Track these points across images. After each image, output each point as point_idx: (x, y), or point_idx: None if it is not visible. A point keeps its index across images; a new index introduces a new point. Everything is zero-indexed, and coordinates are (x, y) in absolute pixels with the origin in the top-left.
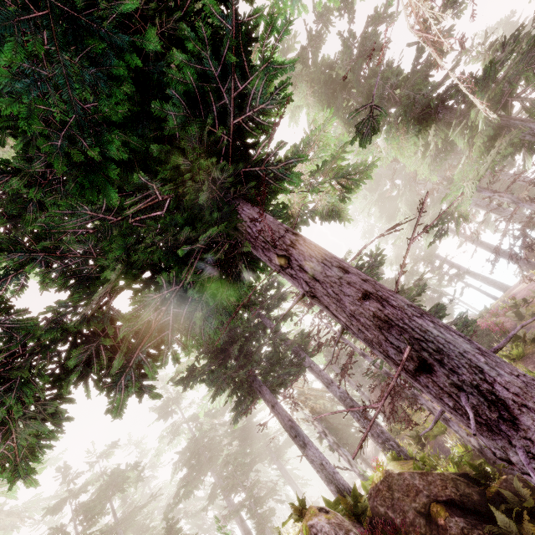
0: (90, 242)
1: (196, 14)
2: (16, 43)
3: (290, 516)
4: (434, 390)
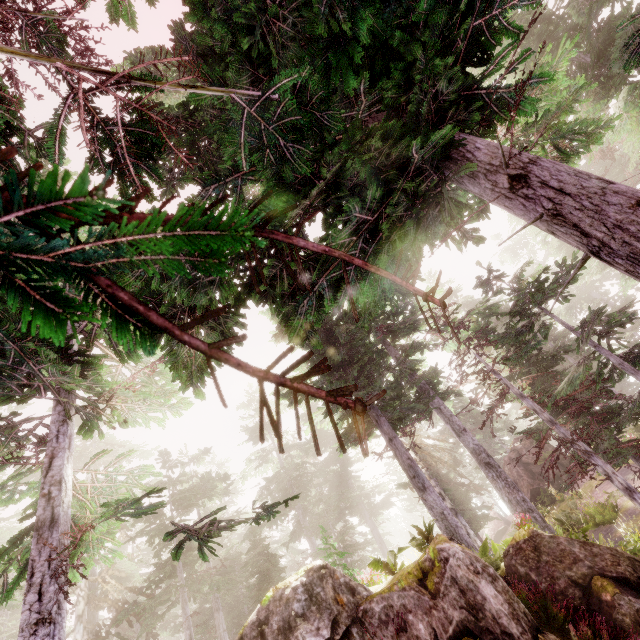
0: (309, 141)
1: None
2: None
3: (412, 539)
4: None
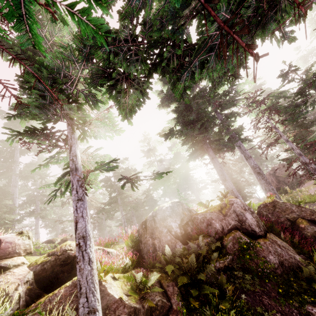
0: None
1: None
2: None
3: (217, 196)
4: None
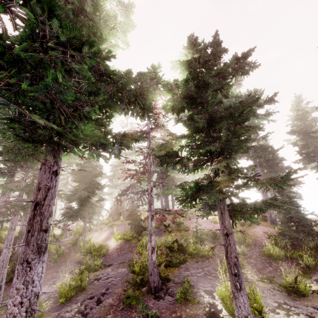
0: None
1: None
2: None
3: None
4: None
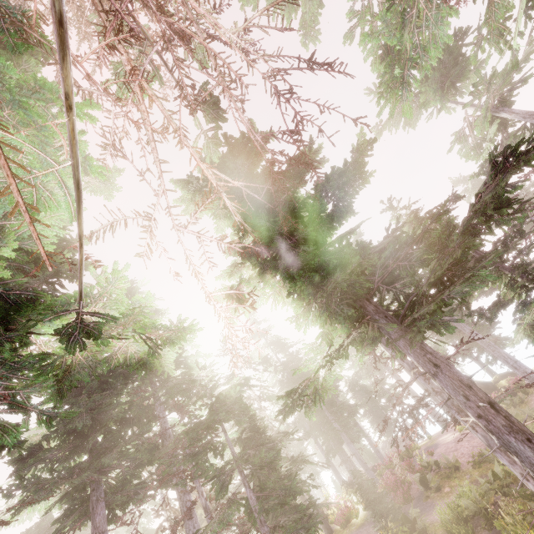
0: None
1: None
2: None
3: None
4: None
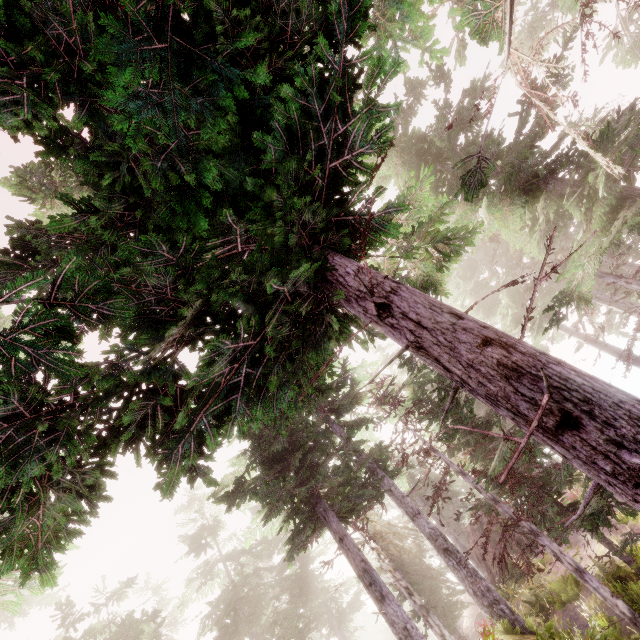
0: (169, 277)
1: (303, 58)
2: (137, 69)
3: None
4: (583, 452)
